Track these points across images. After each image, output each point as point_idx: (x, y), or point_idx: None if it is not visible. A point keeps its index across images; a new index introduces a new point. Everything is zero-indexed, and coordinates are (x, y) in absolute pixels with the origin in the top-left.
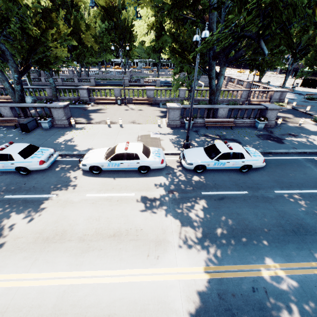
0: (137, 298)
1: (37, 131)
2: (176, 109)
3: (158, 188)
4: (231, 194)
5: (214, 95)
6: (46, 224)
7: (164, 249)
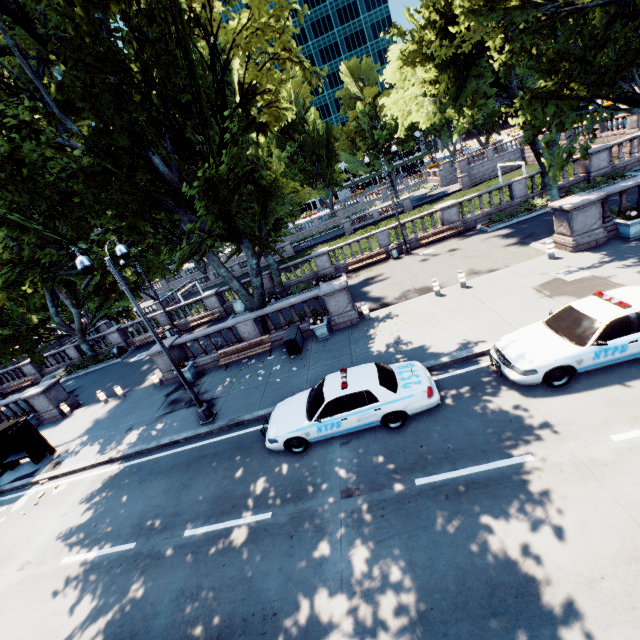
0: None
1: (312, 346)
2: (588, 206)
3: None
4: None
5: None
6: (615, 531)
7: None
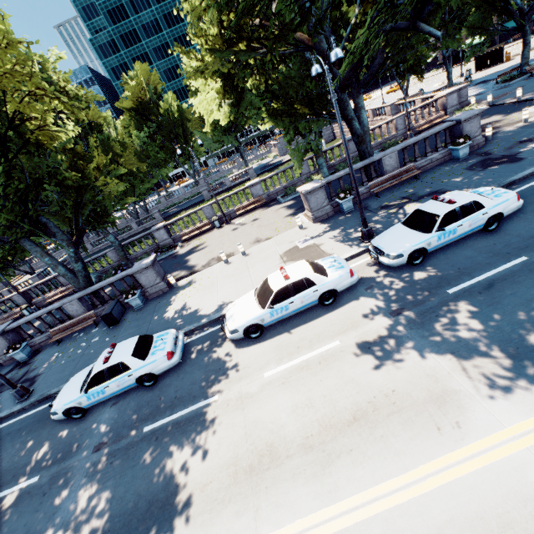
0: (477, 509)
1: (129, 316)
2: (316, 191)
3: (370, 316)
4: (501, 273)
5: (365, 142)
6: (233, 446)
7: (457, 407)
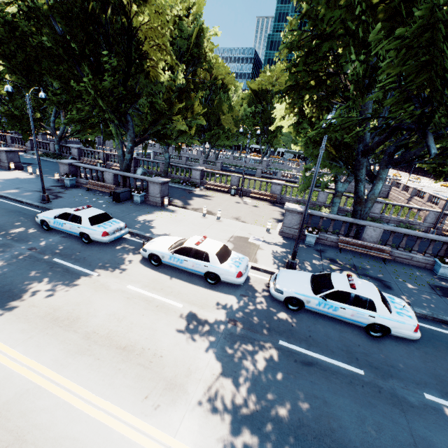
0: None
1: (127, 203)
2: (296, 213)
3: (218, 310)
4: (330, 364)
5: (362, 205)
6: (67, 302)
7: (173, 399)
